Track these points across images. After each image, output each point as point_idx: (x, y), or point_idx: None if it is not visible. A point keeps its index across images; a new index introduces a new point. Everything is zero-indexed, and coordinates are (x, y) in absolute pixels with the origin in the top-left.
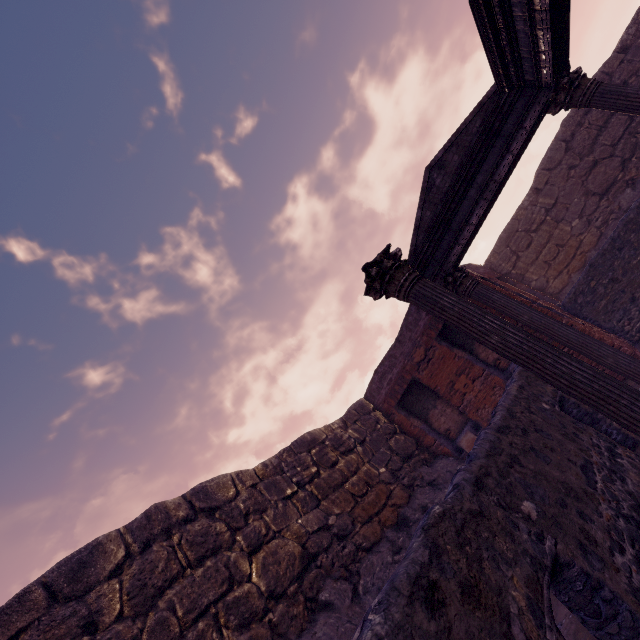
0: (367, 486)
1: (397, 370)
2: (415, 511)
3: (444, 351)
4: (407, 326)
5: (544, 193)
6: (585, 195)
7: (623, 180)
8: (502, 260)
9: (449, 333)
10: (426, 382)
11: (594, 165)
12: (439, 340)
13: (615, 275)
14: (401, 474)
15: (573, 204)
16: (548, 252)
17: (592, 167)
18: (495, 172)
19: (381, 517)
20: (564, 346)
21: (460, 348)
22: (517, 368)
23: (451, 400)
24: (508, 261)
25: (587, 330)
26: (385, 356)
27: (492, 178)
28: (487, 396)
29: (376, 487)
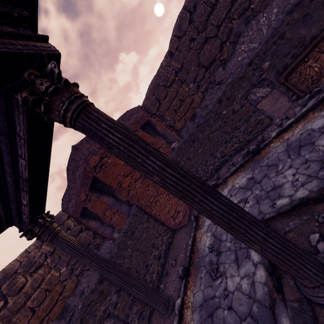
0: (47, 292)
1: (74, 201)
2: (75, 298)
3: (95, 198)
4: (70, 181)
5: (175, 57)
6: (198, 66)
7: (219, 59)
8: (151, 104)
9: (98, 186)
10: (91, 210)
11: (205, 41)
12: (91, 192)
13: (190, 156)
14: (76, 266)
15: (191, 71)
16: (175, 104)
17: (204, 43)
18: (17, 170)
19: (51, 314)
20: (152, 210)
21: (106, 194)
22: (97, 275)
23: (105, 219)
24: (154, 106)
25: (163, 205)
26: (64, 193)
27: (18, 174)
28: (122, 221)
29: (53, 290)
